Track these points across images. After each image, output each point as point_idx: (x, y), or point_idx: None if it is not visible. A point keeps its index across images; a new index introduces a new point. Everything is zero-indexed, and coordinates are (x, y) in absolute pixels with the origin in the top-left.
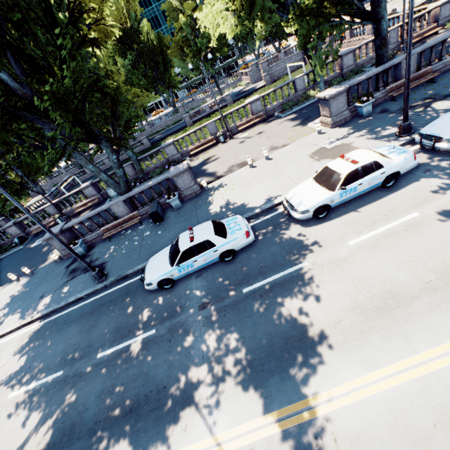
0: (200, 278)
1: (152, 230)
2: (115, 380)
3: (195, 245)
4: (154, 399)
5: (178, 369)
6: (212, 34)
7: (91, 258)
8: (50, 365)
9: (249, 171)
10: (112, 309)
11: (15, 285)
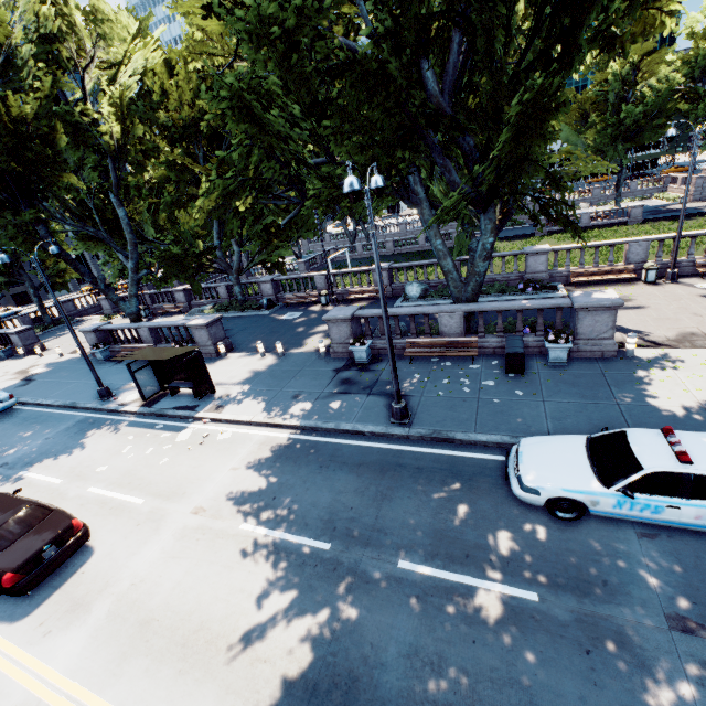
0: (652, 543)
1: (499, 381)
2: (444, 646)
3: (691, 475)
4: None
5: None
6: None
7: (378, 376)
8: (308, 518)
9: None
10: (423, 486)
11: (259, 360)
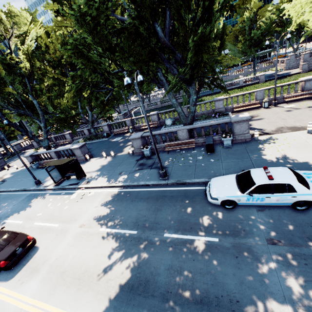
0: (262, 213)
1: (204, 156)
2: (182, 263)
3: (273, 184)
4: (226, 306)
5: (251, 291)
6: (295, 19)
7: (154, 160)
8: (127, 222)
9: (307, 135)
10: (174, 203)
11: (104, 160)
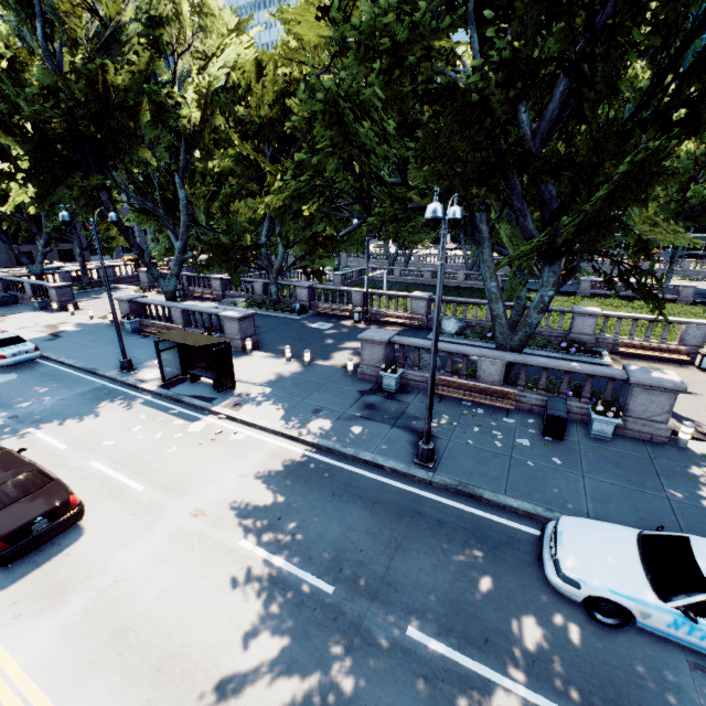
0: None
1: (535, 442)
2: None
3: None
4: None
5: None
6: None
7: (404, 408)
8: (313, 550)
9: None
10: (443, 543)
11: (283, 364)
